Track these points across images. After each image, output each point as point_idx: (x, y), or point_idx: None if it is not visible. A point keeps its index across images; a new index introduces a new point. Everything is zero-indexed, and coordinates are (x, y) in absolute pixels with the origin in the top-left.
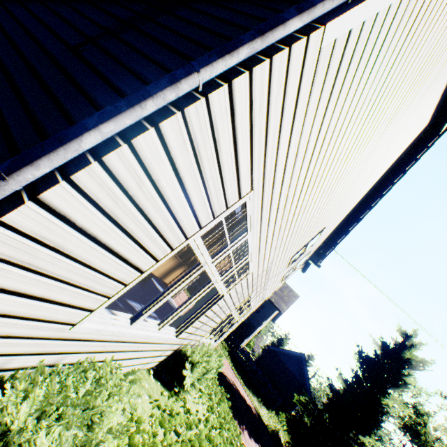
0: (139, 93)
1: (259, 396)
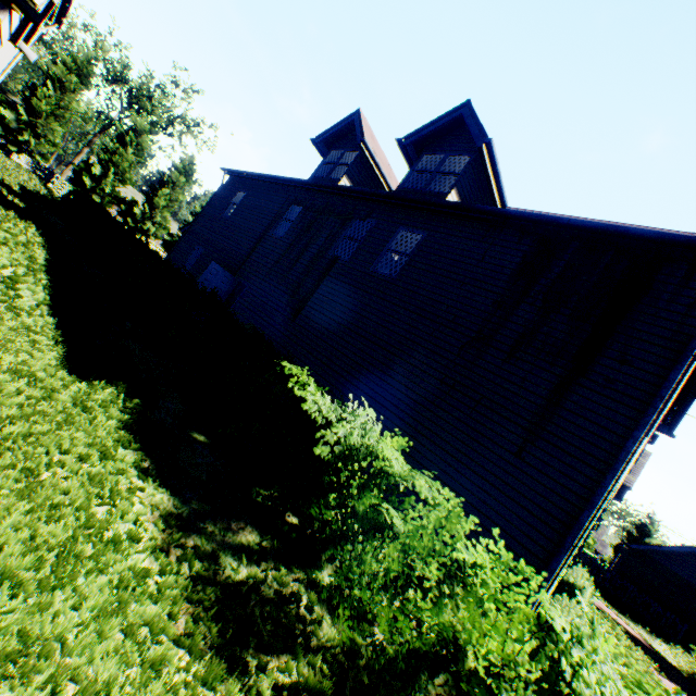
0: (594, 504)
1: (643, 624)
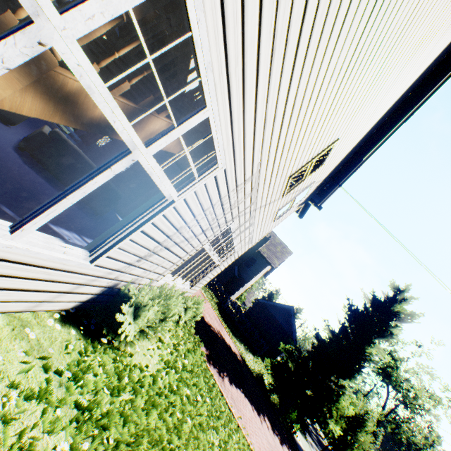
0: None
1: (246, 344)
